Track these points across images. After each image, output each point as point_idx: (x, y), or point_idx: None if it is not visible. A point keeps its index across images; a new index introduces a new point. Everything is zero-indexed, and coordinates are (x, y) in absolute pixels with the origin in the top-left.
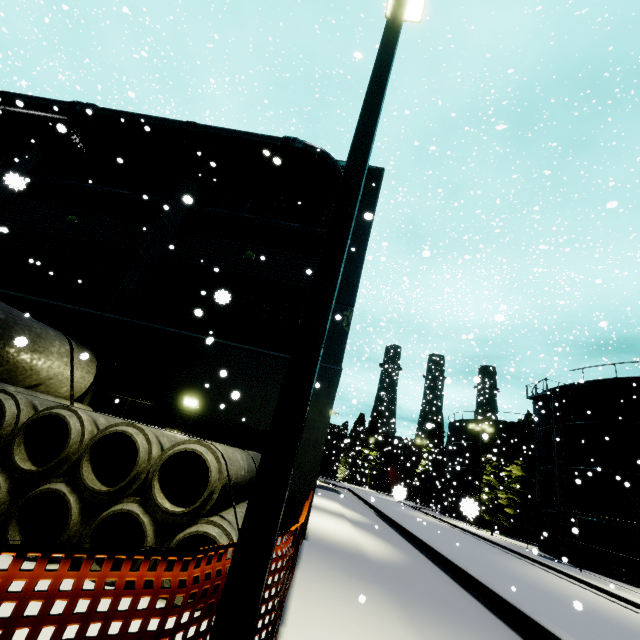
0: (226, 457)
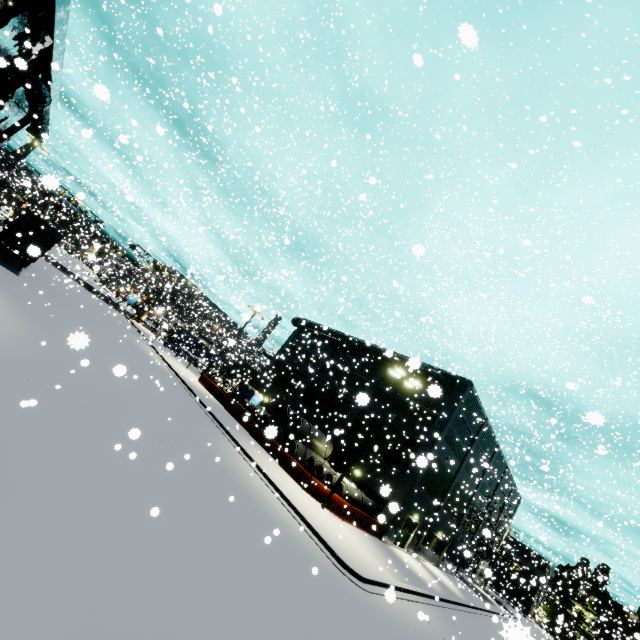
0: (349, 488)
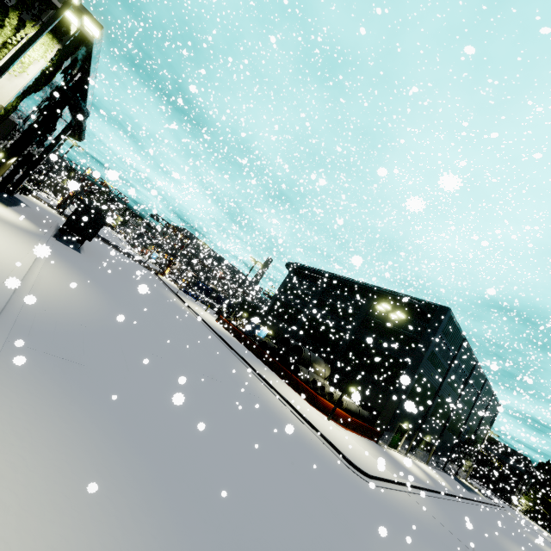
0: (348, 403)
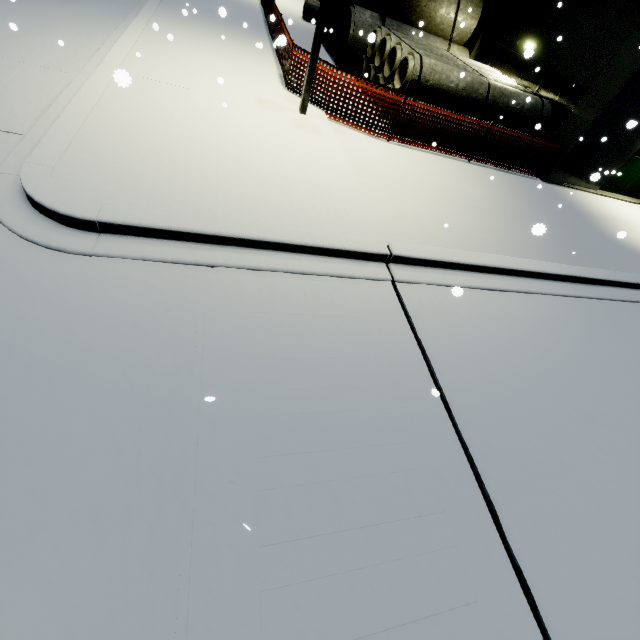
0: (427, 67)
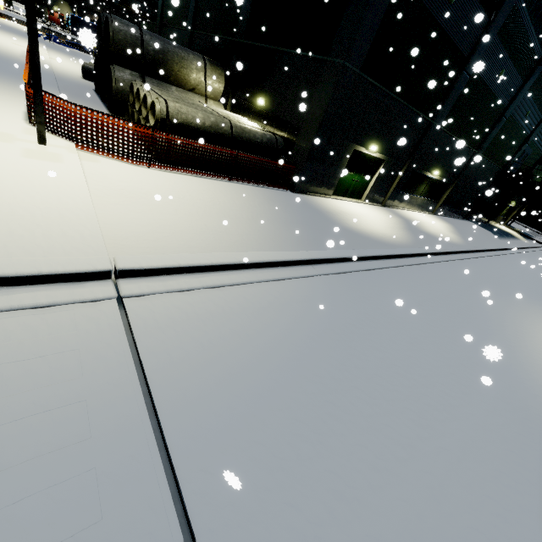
0: (173, 109)
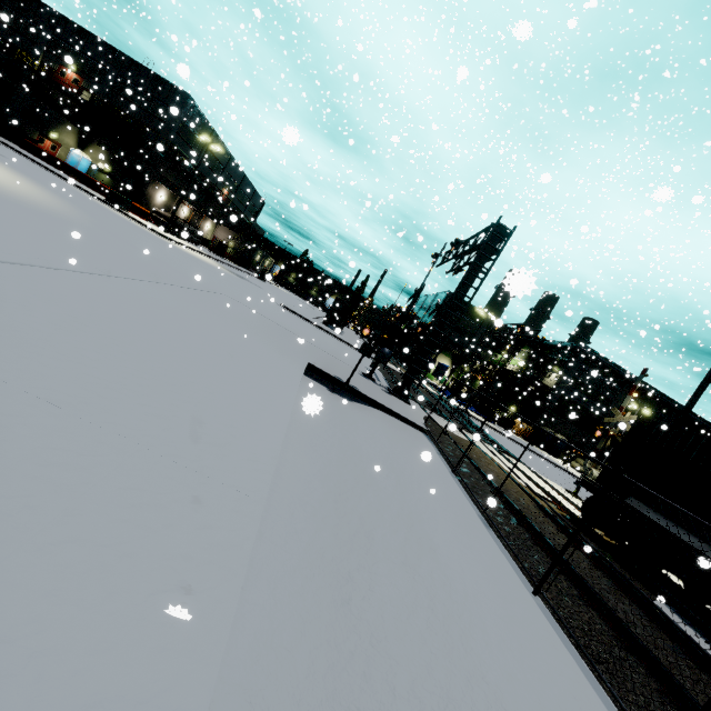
0: None
